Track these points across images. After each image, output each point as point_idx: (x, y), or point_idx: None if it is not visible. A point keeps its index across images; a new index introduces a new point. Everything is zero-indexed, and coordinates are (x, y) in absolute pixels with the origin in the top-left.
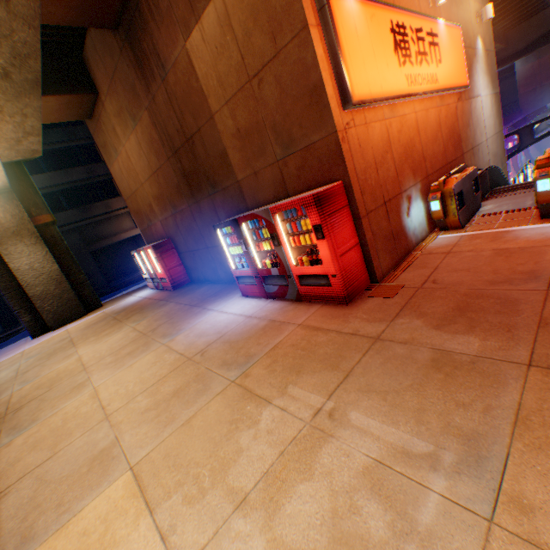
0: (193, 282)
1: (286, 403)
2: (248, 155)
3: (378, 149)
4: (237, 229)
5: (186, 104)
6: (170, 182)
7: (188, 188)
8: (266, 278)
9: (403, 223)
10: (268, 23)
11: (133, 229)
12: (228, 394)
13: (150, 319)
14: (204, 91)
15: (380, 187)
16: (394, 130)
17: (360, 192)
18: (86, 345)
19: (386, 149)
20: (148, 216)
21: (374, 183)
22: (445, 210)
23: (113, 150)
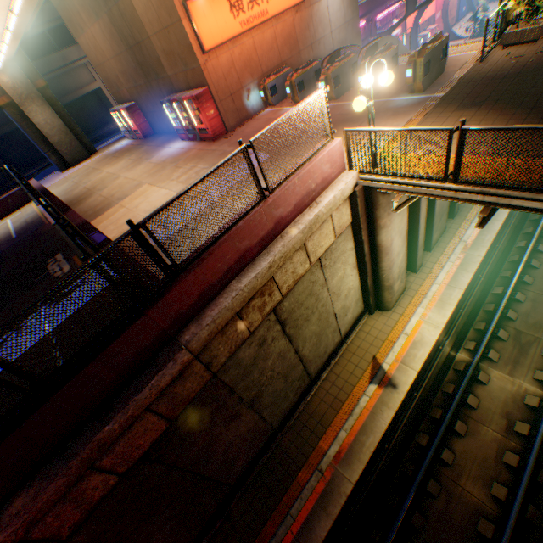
0: (156, 134)
1: (186, 167)
2: (171, 64)
3: (226, 68)
4: (171, 106)
5: (133, 24)
6: (130, 66)
7: (143, 73)
8: (189, 131)
9: (245, 104)
10: (167, 10)
11: (93, 84)
12: (172, 169)
13: (137, 155)
14: (142, 23)
15: (228, 88)
16: (237, 55)
17: (216, 92)
18: (107, 169)
19: (231, 67)
20: (116, 85)
21: (224, 87)
22: (267, 97)
23: (80, 28)
